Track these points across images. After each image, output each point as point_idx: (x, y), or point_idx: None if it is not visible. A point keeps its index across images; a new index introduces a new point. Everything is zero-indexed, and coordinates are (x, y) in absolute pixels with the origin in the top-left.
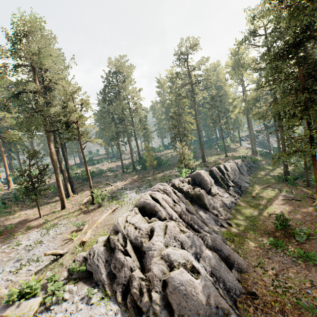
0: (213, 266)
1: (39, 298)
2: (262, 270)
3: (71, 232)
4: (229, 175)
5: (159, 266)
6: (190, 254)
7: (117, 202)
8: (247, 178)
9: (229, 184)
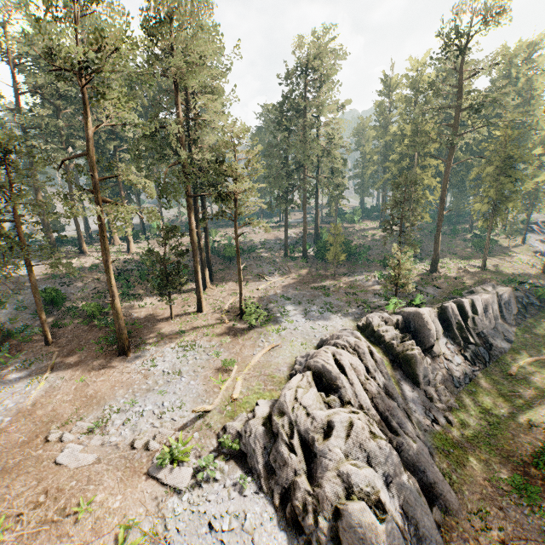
0: (406, 500)
1: (190, 468)
2: (481, 524)
3: (216, 370)
4: (476, 321)
5: (334, 486)
6: (378, 476)
7: (277, 330)
8: (511, 329)
9: (470, 341)
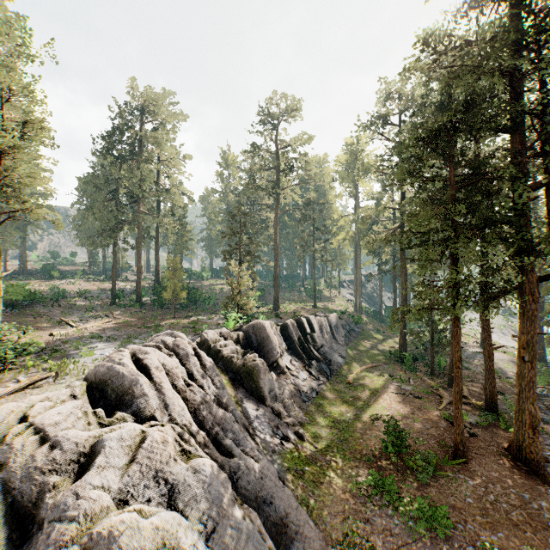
0: None
1: None
2: None
3: None
4: (315, 338)
5: None
6: (189, 524)
7: (57, 363)
8: (343, 348)
9: (312, 356)
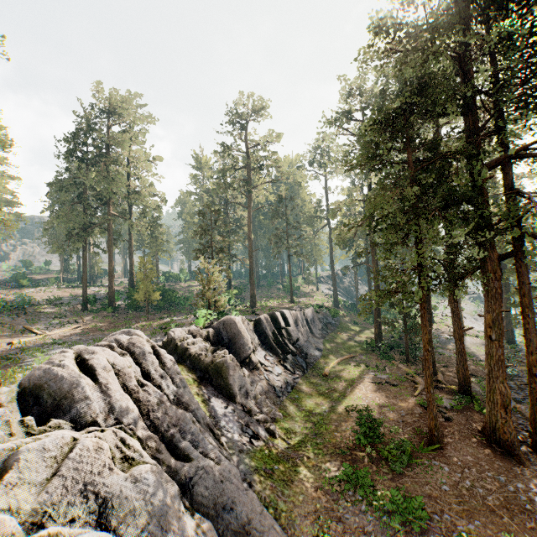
0: None
1: None
2: None
3: None
4: (290, 332)
5: None
6: None
7: (5, 372)
8: (320, 341)
9: (287, 350)
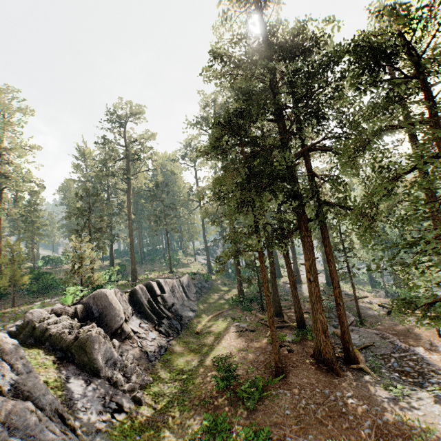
0: None
1: None
2: None
3: None
4: (165, 298)
5: None
6: None
7: None
8: (194, 303)
9: (162, 315)
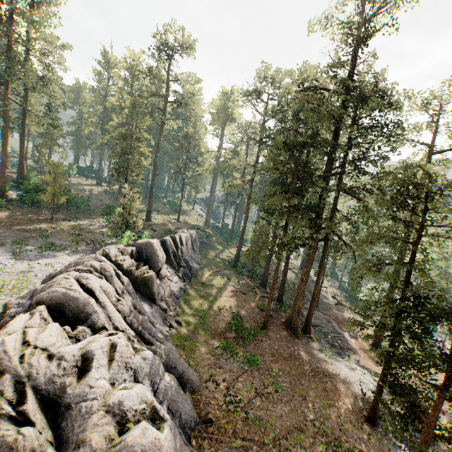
0: (171, 398)
1: None
2: (215, 385)
3: None
4: (183, 250)
5: (103, 429)
6: (146, 388)
7: None
8: (198, 256)
9: (181, 264)
